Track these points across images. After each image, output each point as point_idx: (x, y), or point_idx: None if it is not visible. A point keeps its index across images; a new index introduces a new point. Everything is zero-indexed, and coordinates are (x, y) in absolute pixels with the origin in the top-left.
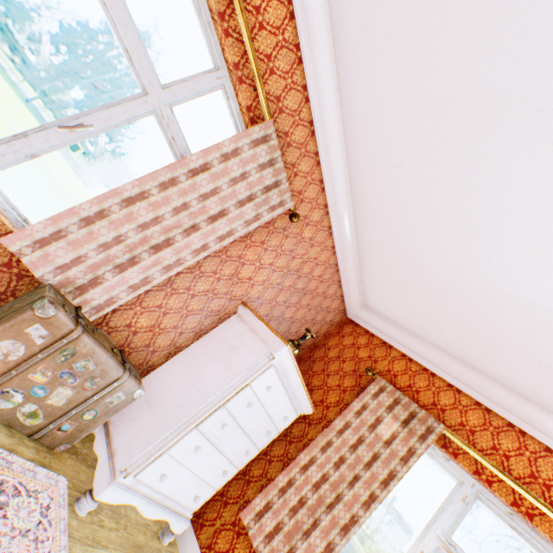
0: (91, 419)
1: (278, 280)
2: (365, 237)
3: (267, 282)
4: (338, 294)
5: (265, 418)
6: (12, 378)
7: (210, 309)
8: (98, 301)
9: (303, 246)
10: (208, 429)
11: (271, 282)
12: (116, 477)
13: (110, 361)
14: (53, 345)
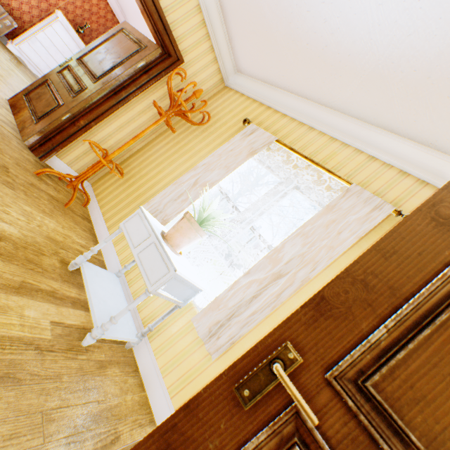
0: (2, 29)
1: (72, 1)
2: None
3: (67, 1)
4: (116, 21)
5: (68, 50)
6: None
7: (42, 8)
8: None
9: None
10: (41, 40)
11: (69, 2)
12: (13, 45)
13: None
14: None
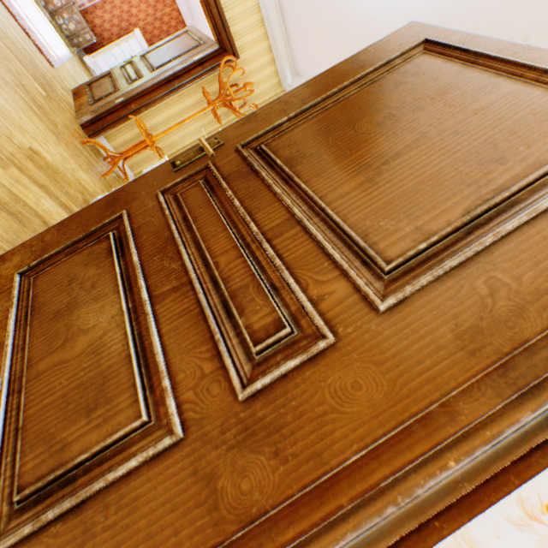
0: (82, 43)
1: (152, 22)
2: (188, 2)
3: (146, 22)
4: None
5: None
6: (60, 14)
7: (123, 27)
8: (80, 4)
9: (161, 6)
10: (116, 55)
11: (149, 23)
12: (89, 57)
13: (84, 21)
14: (68, 6)
